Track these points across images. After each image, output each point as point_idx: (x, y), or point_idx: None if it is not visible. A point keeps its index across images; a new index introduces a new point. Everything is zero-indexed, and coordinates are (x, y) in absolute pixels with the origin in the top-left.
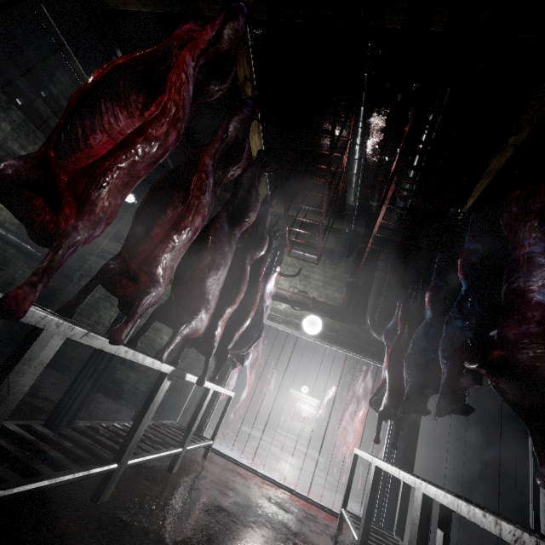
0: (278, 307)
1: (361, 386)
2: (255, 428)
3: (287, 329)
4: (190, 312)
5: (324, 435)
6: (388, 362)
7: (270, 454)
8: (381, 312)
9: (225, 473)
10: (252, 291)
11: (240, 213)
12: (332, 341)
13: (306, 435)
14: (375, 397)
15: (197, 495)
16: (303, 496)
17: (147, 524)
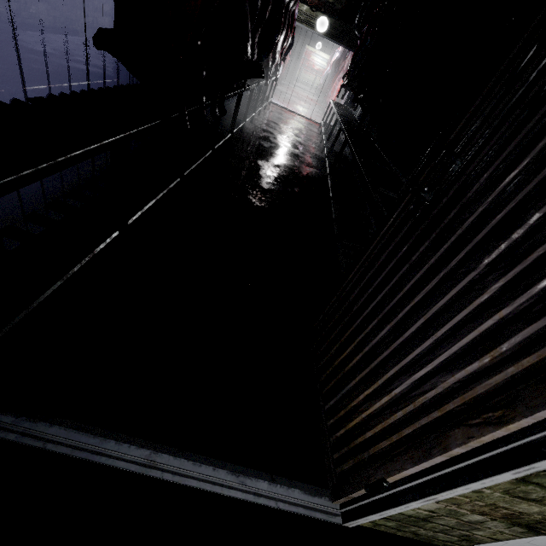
0: (302, 9)
1: (346, 63)
2: (279, 85)
3: (306, 28)
4: (275, 60)
5: (325, 89)
6: (351, 61)
7: (293, 102)
8: (367, 13)
9: (279, 111)
10: (290, 25)
11: (289, 4)
12: (332, 37)
13: (317, 86)
14: (345, 75)
15: (276, 116)
16: (308, 119)
17: (271, 120)
